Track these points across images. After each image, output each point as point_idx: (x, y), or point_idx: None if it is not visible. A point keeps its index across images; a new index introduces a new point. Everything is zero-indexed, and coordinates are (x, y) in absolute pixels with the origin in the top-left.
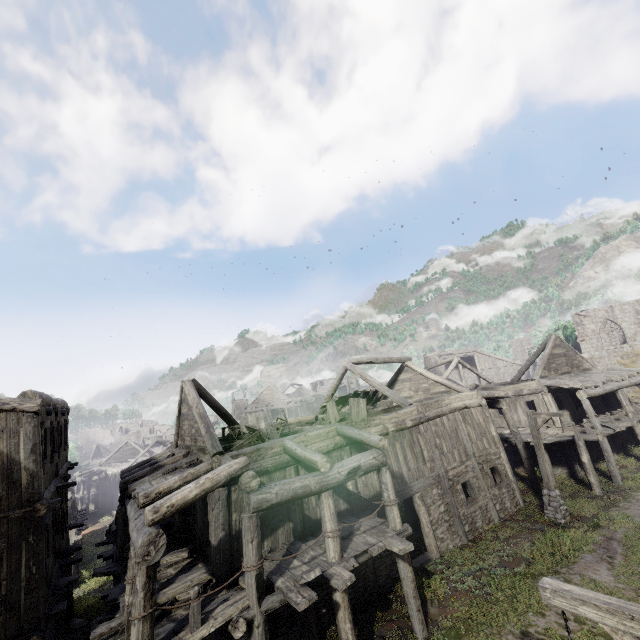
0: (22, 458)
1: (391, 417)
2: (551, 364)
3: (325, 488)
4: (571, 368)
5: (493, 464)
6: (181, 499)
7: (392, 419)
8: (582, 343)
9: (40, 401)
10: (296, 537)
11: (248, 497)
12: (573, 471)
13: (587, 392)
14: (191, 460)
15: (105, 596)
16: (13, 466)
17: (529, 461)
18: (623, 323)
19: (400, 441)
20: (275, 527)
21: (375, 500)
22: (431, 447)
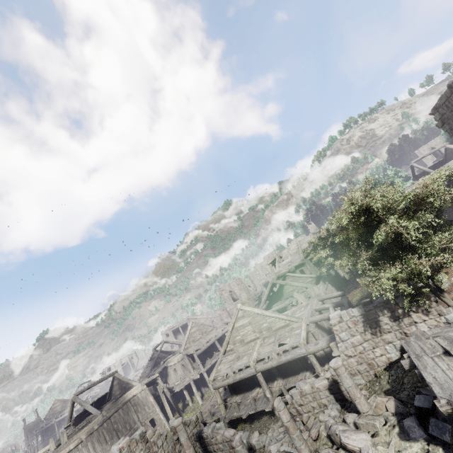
0: None
1: (85, 430)
2: (190, 339)
3: None
4: (202, 334)
5: (151, 418)
6: None
7: (85, 431)
8: (225, 303)
9: None
10: None
11: None
12: (201, 392)
13: (197, 353)
14: None
15: None
16: None
17: (174, 402)
18: (235, 290)
19: (91, 440)
20: None
21: None
22: (111, 432)
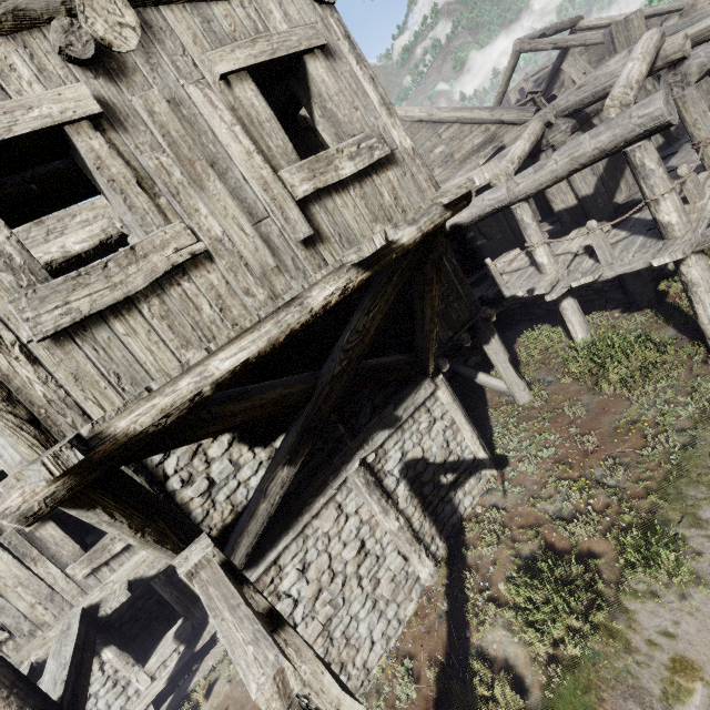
0: None
1: None
2: None
3: None
4: None
5: None
6: (639, 75)
7: None
8: None
9: None
10: None
11: (678, 72)
12: None
13: None
14: (498, 142)
15: None
16: None
17: None
18: None
19: None
20: (622, 170)
21: (680, 130)
22: None
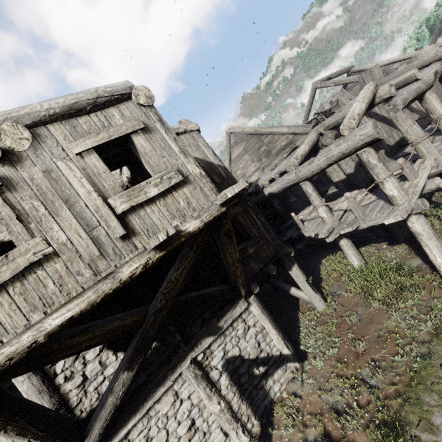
0: (212, 160)
1: None
2: None
3: (428, 87)
4: None
5: None
6: (360, 110)
7: None
8: None
9: (195, 123)
10: (389, 156)
11: (390, 104)
12: None
13: None
14: (292, 145)
15: (287, 240)
16: (211, 166)
17: None
18: None
19: None
20: None
21: None
22: None
